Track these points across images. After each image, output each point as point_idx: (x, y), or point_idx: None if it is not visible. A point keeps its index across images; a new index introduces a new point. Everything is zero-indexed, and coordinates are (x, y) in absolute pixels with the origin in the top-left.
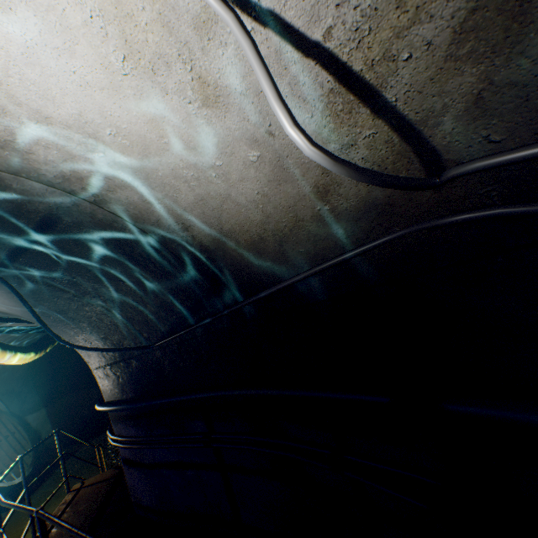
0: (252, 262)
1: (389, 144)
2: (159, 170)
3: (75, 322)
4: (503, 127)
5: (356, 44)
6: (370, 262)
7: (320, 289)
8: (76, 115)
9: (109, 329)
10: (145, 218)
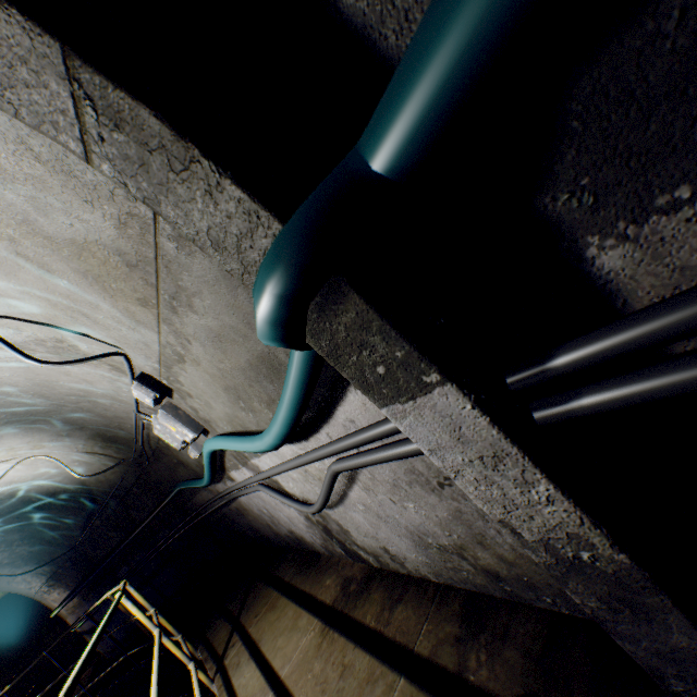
0: (102, 485)
1: (109, 457)
2: (43, 477)
3: (11, 564)
4: (123, 454)
5: (86, 450)
6: (132, 474)
7: (129, 484)
8: (4, 480)
9: (40, 554)
10: (42, 490)
